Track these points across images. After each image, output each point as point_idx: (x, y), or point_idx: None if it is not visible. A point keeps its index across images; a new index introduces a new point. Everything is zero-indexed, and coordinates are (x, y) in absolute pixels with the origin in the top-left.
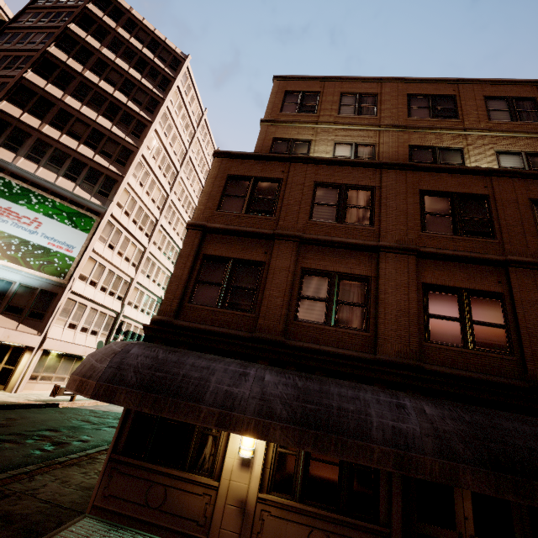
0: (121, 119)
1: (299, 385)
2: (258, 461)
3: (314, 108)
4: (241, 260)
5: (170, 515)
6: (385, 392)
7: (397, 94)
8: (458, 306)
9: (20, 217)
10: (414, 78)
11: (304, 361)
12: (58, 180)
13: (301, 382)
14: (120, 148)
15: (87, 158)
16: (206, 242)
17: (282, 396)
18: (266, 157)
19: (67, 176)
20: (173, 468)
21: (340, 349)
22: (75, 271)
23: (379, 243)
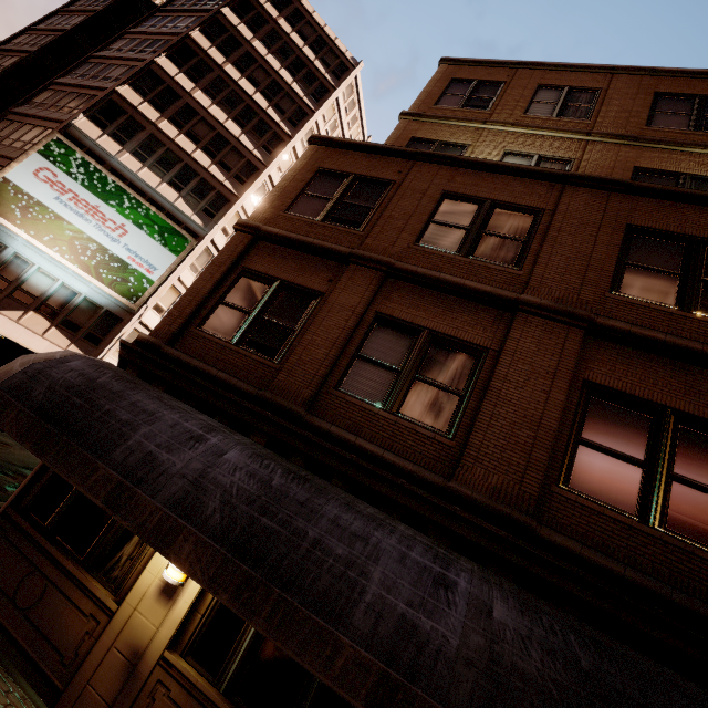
0: (254, 128)
1: (274, 482)
2: (188, 594)
3: (489, 102)
4: (291, 284)
5: (33, 629)
6: (430, 549)
7: (635, 91)
8: (648, 438)
9: (106, 219)
10: (674, 69)
11: (321, 454)
12: (161, 186)
13: (280, 480)
14: (244, 162)
15: (201, 167)
16: (254, 252)
17: (230, 489)
18: (380, 149)
19: (172, 184)
20: (73, 558)
21: (389, 452)
22: (150, 297)
23: (520, 296)
